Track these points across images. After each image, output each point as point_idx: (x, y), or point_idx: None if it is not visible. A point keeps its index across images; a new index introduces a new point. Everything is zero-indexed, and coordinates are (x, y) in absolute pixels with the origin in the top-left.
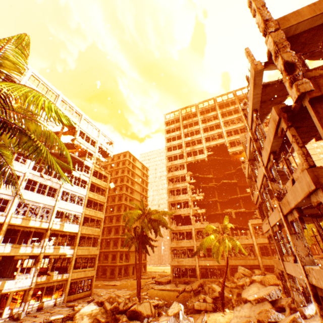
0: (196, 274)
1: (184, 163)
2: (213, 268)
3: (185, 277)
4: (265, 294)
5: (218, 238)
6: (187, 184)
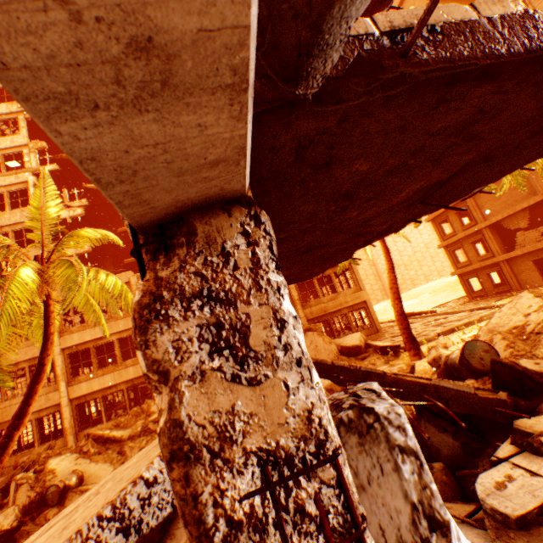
0: (63, 427)
1: (18, 114)
2: (143, 387)
3: (27, 450)
4: (88, 525)
5: (3, 276)
6: (30, 178)
